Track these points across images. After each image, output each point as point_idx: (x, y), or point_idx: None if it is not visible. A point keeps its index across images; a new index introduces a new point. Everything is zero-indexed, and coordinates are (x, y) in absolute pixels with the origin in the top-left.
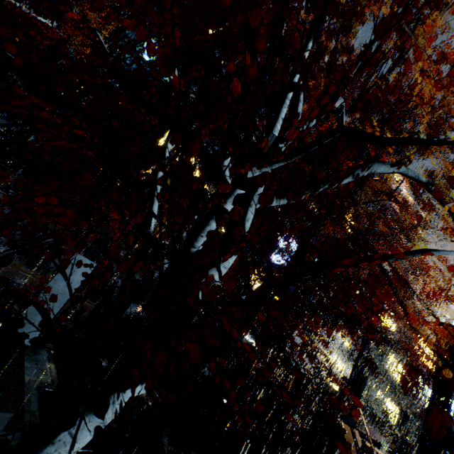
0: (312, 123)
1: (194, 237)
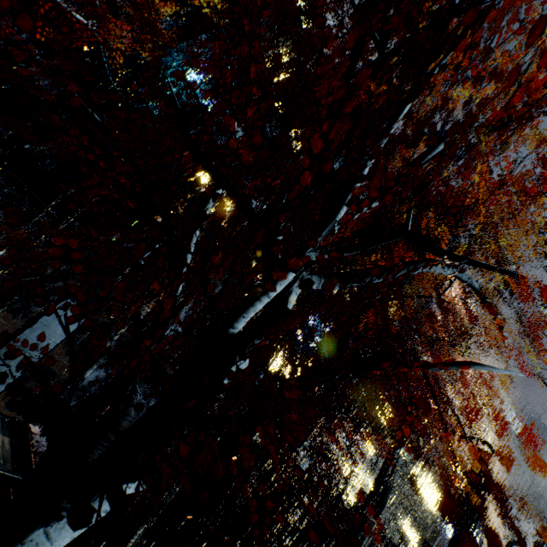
0: (373, 207)
1: (235, 317)
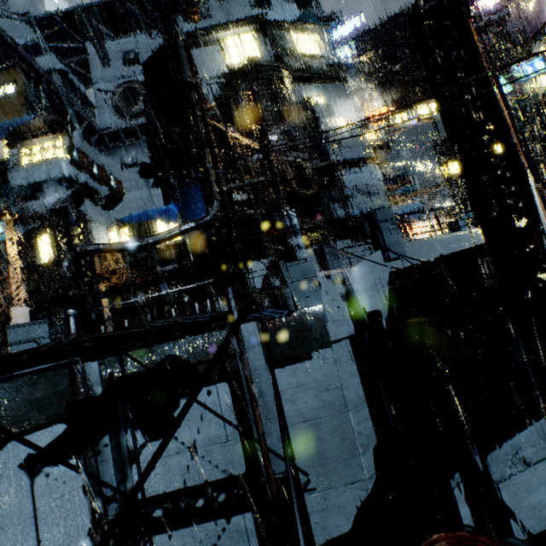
0: None
1: None
